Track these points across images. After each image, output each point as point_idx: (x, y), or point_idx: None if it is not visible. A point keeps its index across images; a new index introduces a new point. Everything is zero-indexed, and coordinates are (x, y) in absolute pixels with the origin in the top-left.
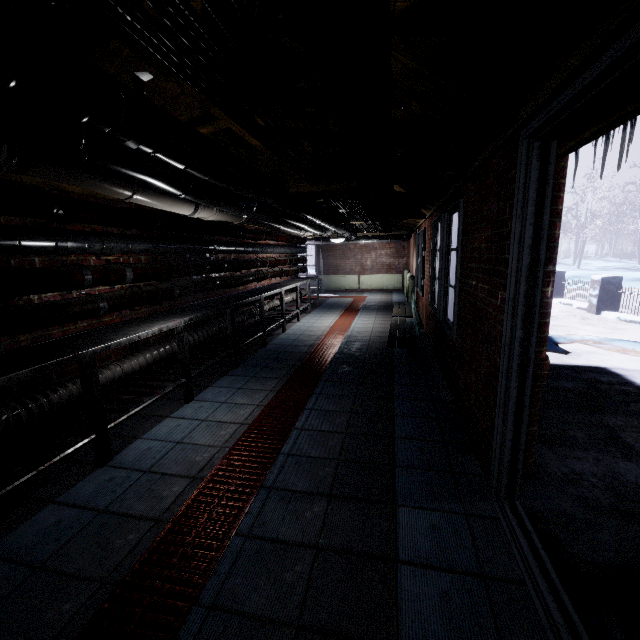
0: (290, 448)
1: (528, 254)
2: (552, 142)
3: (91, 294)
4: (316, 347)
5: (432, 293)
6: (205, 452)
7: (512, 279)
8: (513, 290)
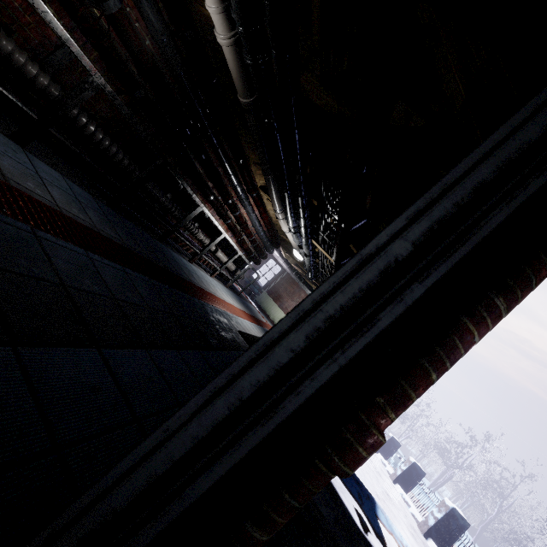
0: None
1: (544, 126)
2: None
3: None
4: (192, 283)
5: None
6: None
7: (474, 154)
8: (460, 172)
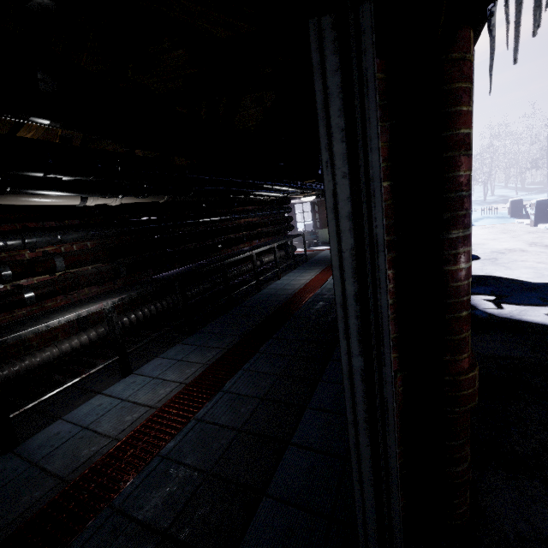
0: (172, 448)
1: (349, 229)
2: (361, 7)
3: (21, 286)
4: (277, 309)
5: None
6: (96, 444)
7: (335, 272)
8: (340, 290)
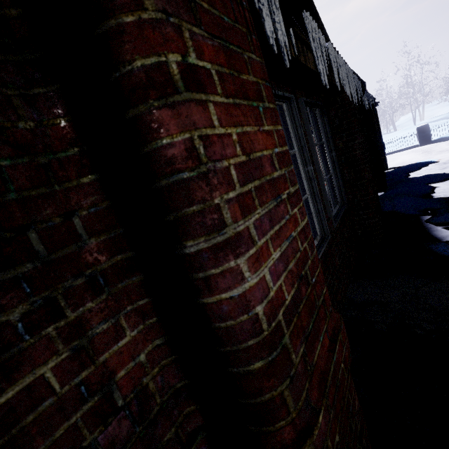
0: None
1: None
2: None
3: None
4: None
5: (332, 191)
6: None
7: None
8: None
